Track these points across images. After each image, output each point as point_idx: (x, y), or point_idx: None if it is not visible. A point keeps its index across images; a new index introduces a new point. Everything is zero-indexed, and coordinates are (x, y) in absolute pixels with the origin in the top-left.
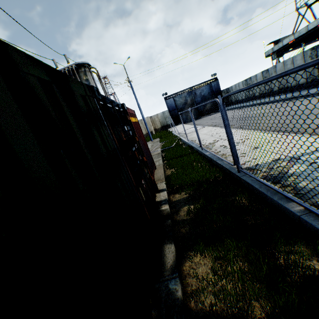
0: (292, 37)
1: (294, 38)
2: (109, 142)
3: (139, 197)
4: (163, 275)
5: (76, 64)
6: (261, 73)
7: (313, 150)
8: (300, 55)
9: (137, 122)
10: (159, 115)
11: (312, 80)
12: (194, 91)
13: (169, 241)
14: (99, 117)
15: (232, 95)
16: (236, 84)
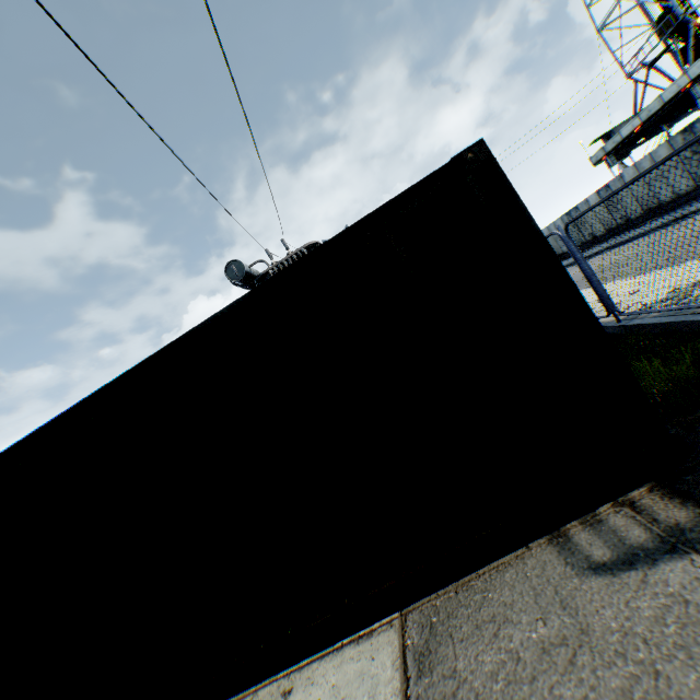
0: (636, 120)
1: (640, 121)
2: None
3: None
4: None
5: (304, 246)
6: (595, 194)
7: None
8: (664, 146)
9: None
10: None
11: None
12: None
13: None
14: None
15: None
16: (548, 227)
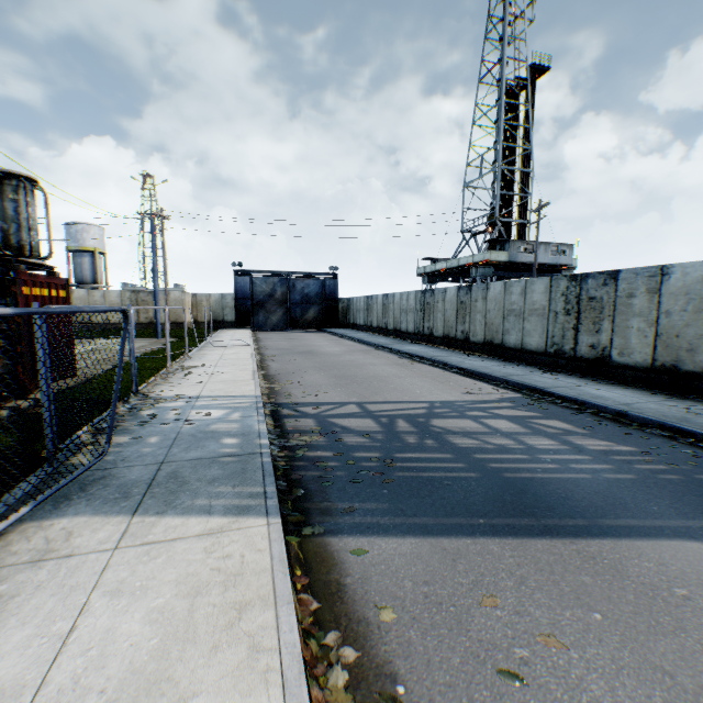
0: (446, 264)
1: (447, 266)
2: None
3: None
4: None
5: (4, 170)
6: (382, 296)
7: (222, 396)
8: (414, 293)
9: (66, 297)
10: (212, 298)
11: (418, 333)
12: (293, 282)
13: None
14: None
15: (352, 312)
16: (358, 298)
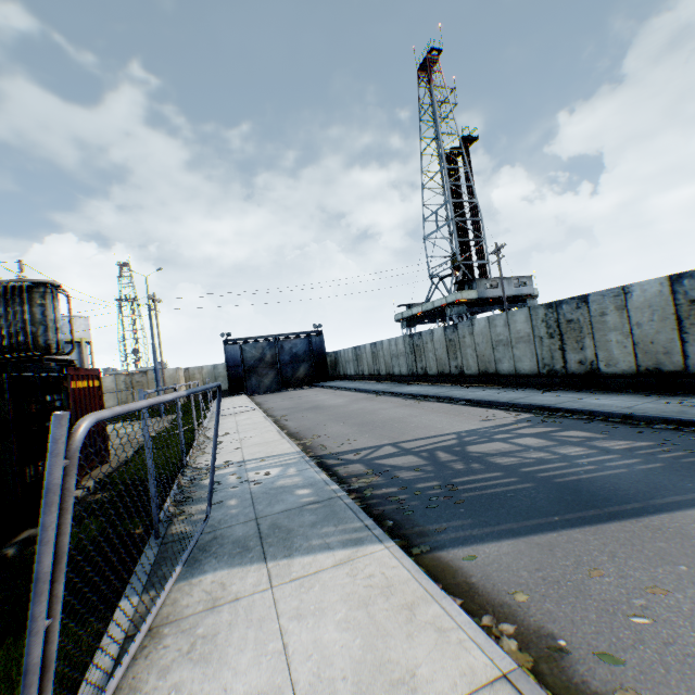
0: (421, 308)
1: (423, 310)
2: (3, 413)
3: (19, 472)
4: (5, 546)
5: (33, 280)
6: (370, 345)
7: (265, 456)
8: (402, 338)
9: (99, 386)
10: (205, 370)
11: (413, 374)
12: (281, 343)
13: (36, 527)
14: (3, 391)
15: (341, 364)
16: (345, 350)
